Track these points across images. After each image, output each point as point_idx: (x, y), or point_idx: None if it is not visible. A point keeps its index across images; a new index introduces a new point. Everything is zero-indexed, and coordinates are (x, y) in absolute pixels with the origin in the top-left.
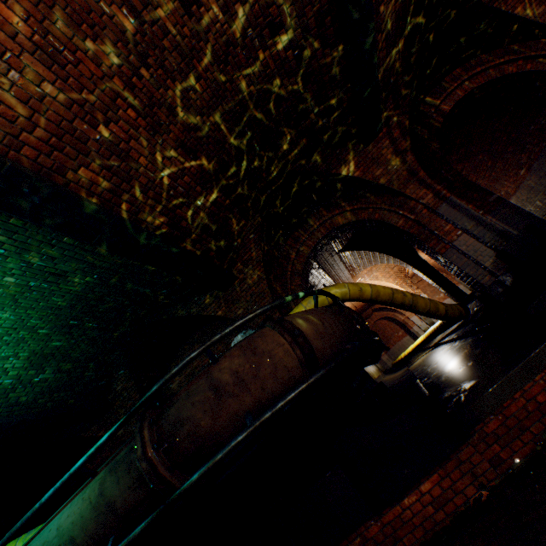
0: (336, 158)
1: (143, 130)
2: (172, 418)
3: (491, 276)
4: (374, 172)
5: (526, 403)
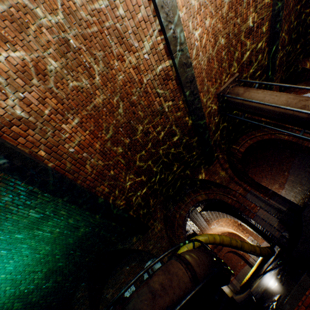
0: (196, 171)
1: (124, 169)
2: (131, 309)
3: (279, 232)
4: (214, 177)
5: (305, 309)
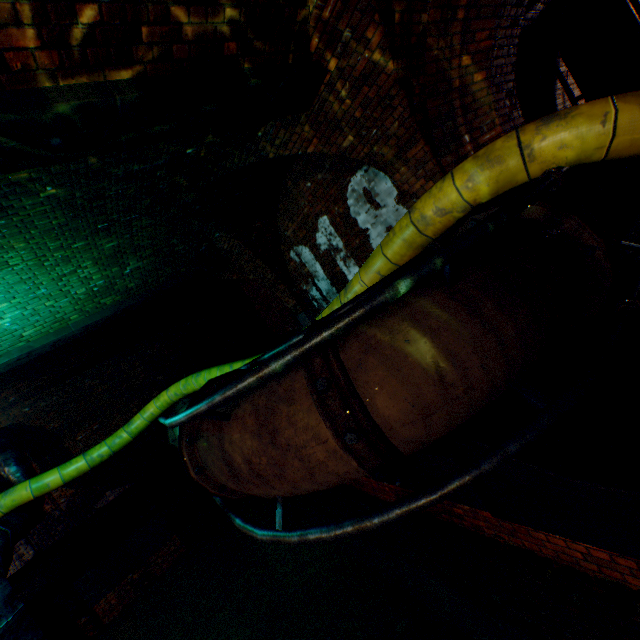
0: None
1: None
2: (203, 456)
3: None
4: None
5: None
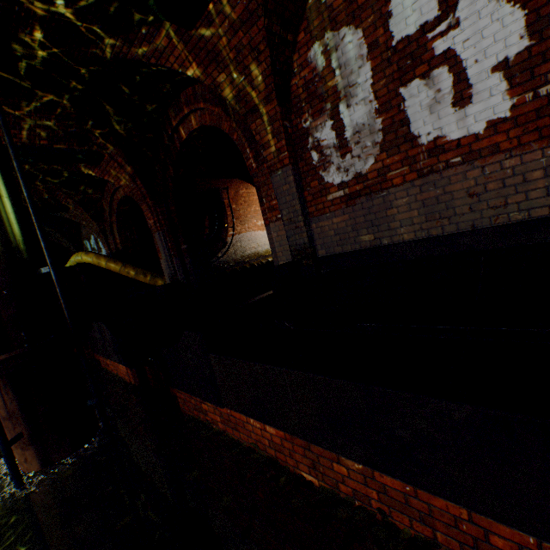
0: (80, 165)
1: None
2: None
3: None
4: (119, 182)
5: None
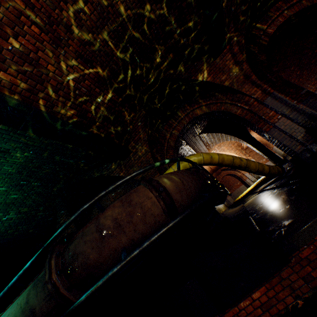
0: (194, 68)
1: (47, 44)
2: (71, 252)
3: (302, 146)
4: (220, 78)
5: None
